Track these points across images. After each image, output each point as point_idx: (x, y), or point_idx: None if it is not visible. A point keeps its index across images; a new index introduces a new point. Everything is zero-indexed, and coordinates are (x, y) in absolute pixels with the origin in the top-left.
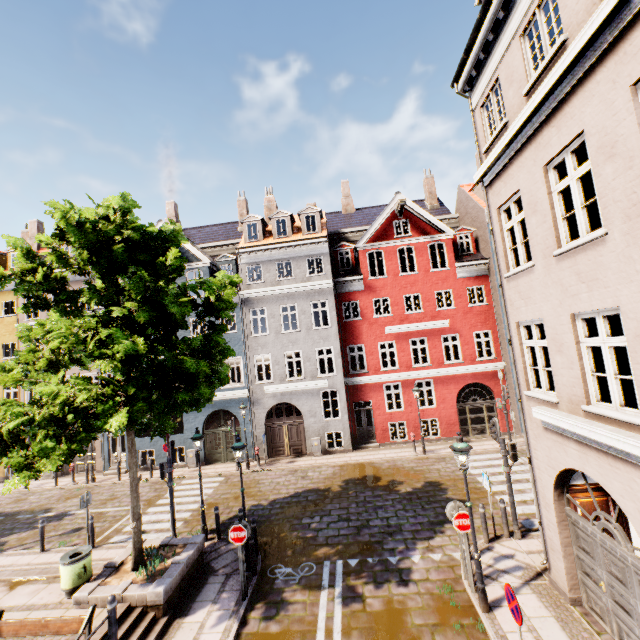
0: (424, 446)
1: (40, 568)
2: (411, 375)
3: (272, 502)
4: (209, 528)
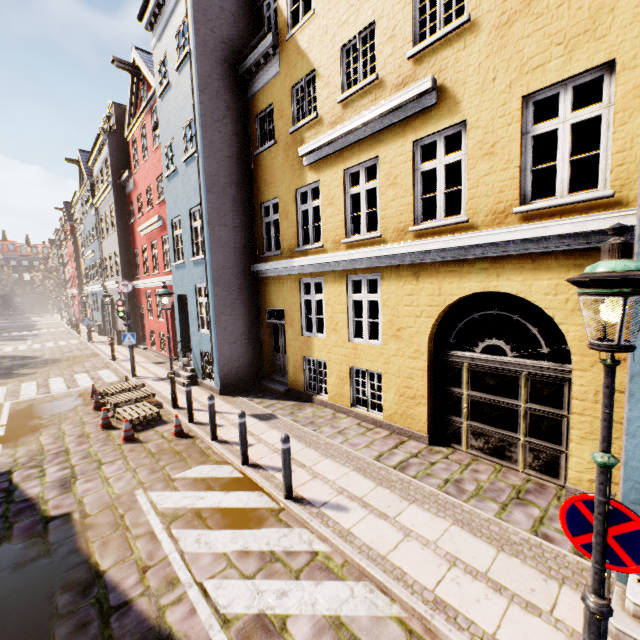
0: (111, 352)
1: None
2: (152, 283)
3: (16, 356)
4: None
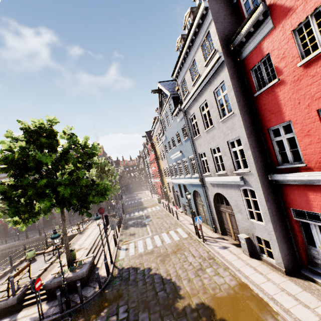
0: None
1: (99, 245)
2: None
3: (153, 274)
4: (124, 266)
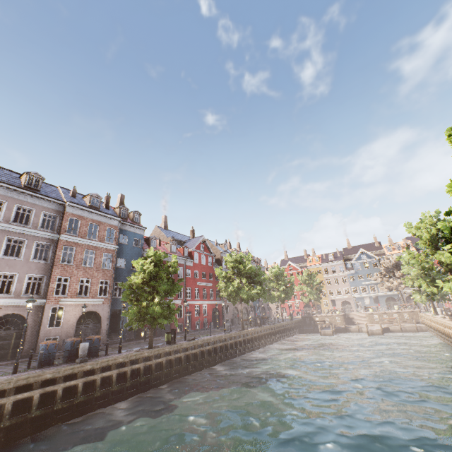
0: None
1: None
2: None
3: None
4: None
